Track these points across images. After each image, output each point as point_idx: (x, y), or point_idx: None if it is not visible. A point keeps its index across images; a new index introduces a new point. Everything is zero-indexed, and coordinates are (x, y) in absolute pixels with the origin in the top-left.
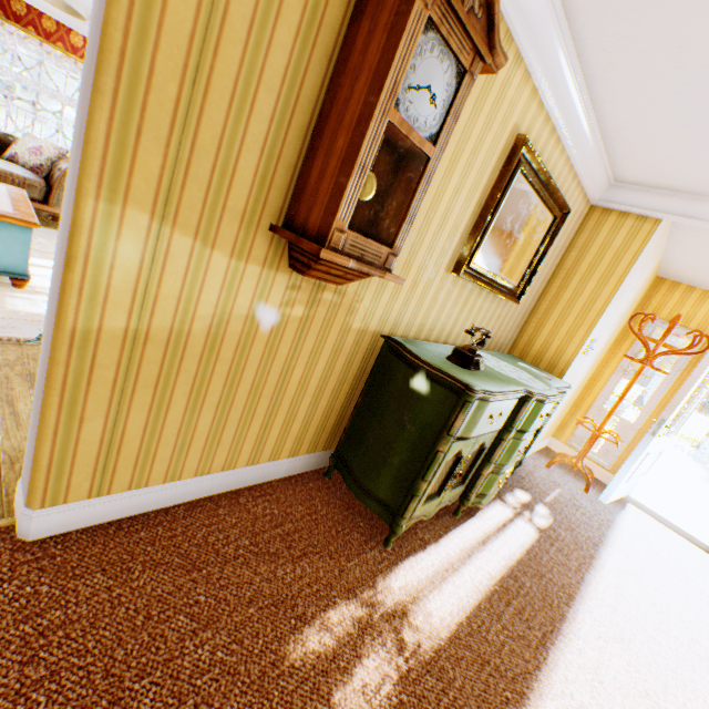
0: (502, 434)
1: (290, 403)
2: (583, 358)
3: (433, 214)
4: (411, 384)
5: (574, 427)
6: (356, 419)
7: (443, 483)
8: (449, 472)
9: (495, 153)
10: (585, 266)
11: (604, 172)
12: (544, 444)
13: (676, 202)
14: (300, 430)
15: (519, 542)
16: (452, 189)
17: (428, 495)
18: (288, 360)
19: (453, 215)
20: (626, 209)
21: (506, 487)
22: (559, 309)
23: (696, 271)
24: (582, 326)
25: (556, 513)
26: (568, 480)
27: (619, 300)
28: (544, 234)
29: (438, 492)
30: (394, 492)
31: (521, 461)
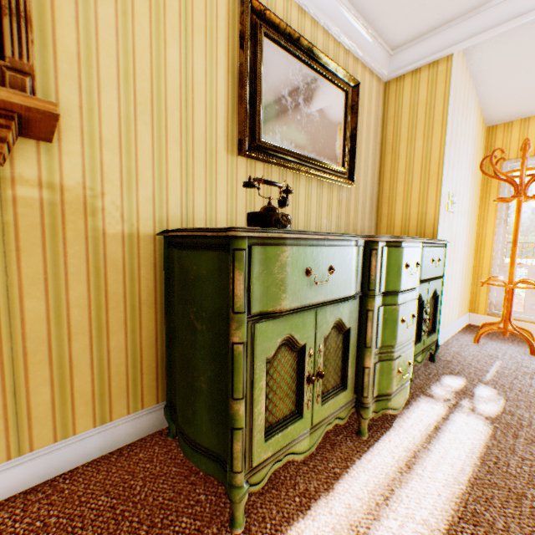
0: (365, 304)
1: (49, 351)
2: (451, 216)
3: (164, 83)
4: (184, 268)
5: (485, 294)
6: (170, 347)
7: (299, 395)
8: (298, 376)
9: (220, 16)
10: (405, 131)
11: (375, 41)
12: (464, 322)
13: (455, 30)
14: (95, 384)
15: (464, 448)
16: (177, 55)
17: (278, 421)
18: (2, 290)
19: (198, 86)
20: (415, 66)
21: (430, 378)
22: (402, 179)
23: (520, 100)
24: (429, 182)
25: (506, 390)
26: (506, 348)
27: (456, 148)
28: (344, 110)
29: (298, 411)
30: (219, 432)
31: (436, 343)
